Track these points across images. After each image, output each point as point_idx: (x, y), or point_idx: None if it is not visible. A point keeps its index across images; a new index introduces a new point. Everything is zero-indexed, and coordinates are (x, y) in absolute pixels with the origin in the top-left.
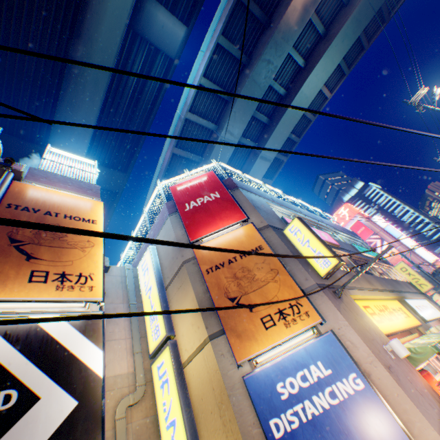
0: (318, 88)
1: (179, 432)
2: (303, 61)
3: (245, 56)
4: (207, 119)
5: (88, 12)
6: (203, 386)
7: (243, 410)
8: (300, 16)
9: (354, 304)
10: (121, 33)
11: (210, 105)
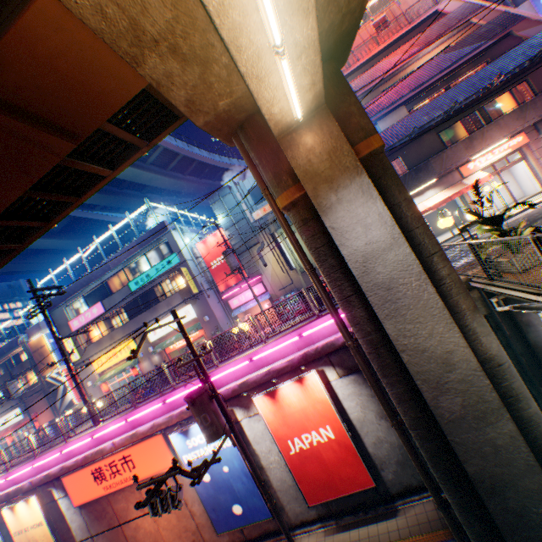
0: None
1: None
2: None
3: None
4: None
5: None
6: None
7: None
8: None
9: (90, 366)
10: None
11: None
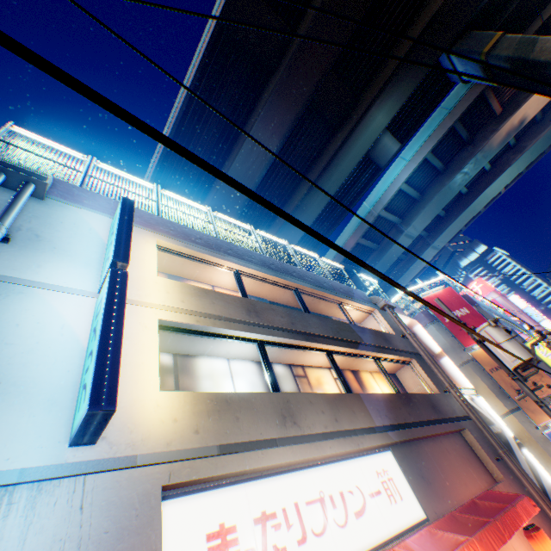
0: (499, 189)
1: None
2: (489, 166)
3: (443, 166)
4: (393, 214)
5: (343, 146)
6: None
7: (547, 448)
8: (501, 139)
9: None
10: (359, 158)
11: (400, 203)
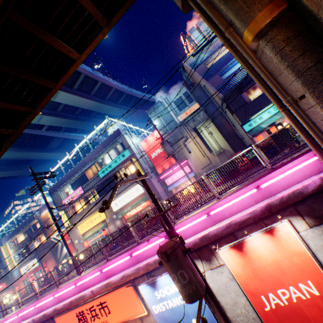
0: None
1: None
2: None
3: None
4: None
5: None
6: None
7: None
8: None
9: (76, 229)
10: None
11: None
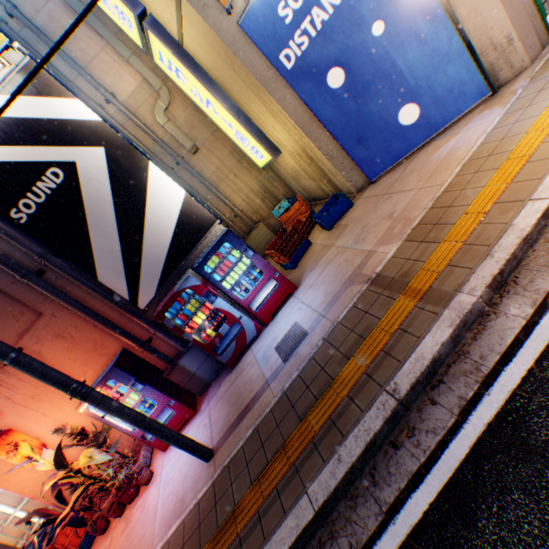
0: None
1: (217, 108)
2: None
3: None
4: None
5: None
6: (210, 57)
7: (253, 62)
8: None
9: None
10: None
11: None
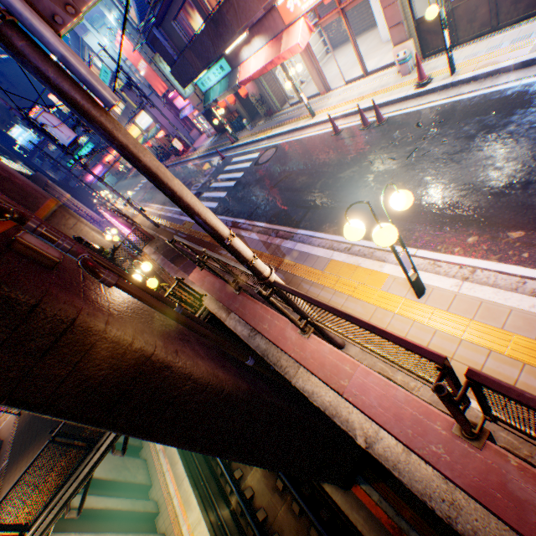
0: None
1: None
2: None
3: None
4: None
5: None
6: None
7: None
8: None
9: None
10: None
11: None
